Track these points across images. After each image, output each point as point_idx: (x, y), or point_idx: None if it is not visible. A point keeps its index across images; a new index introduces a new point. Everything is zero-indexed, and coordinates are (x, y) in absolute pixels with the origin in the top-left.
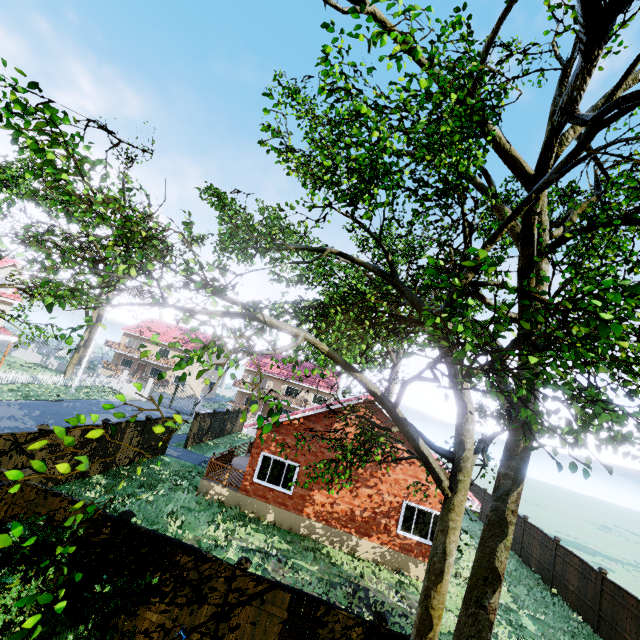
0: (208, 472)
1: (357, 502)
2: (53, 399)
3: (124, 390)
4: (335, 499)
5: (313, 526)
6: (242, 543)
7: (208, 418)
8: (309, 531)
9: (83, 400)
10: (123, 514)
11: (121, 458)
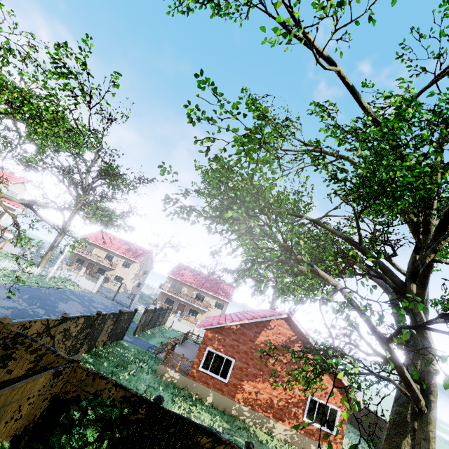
0: (164, 359)
1: (275, 393)
2: (34, 285)
3: (80, 282)
4: (259, 389)
5: (241, 409)
6: (198, 420)
7: (151, 313)
8: (238, 413)
9: (54, 288)
10: (157, 399)
11: (99, 341)
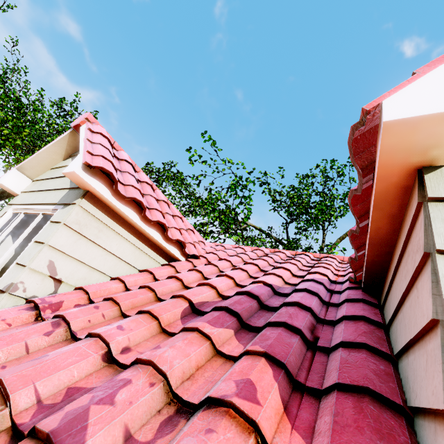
0: None
1: None
2: None
3: None
4: None
5: None
6: None
7: None
8: None
9: None
10: None
11: None
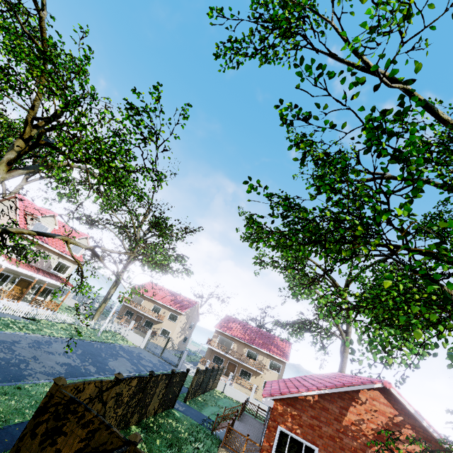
0: (224, 439)
1: None
2: (87, 339)
3: (129, 337)
4: None
5: None
6: None
7: (202, 374)
8: None
9: (105, 343)
10: None
11: (150, 409)
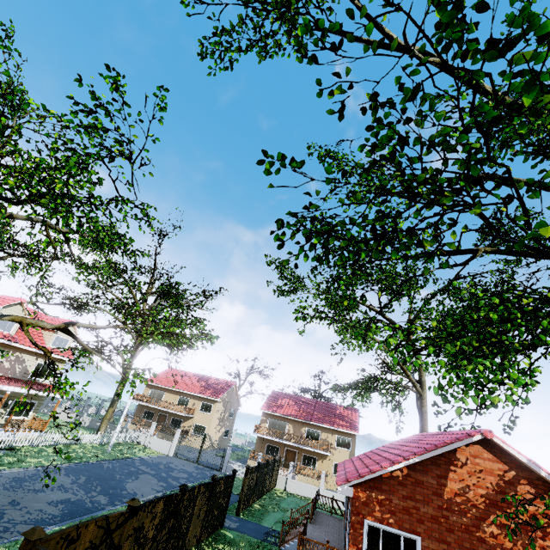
0: None
1: None
2: (93, 460)
3: (152, 445)
4: None
5: None
6: None
7: (254, 473)
8: None
9: (119, 459)
10: None
11: (190, 538)
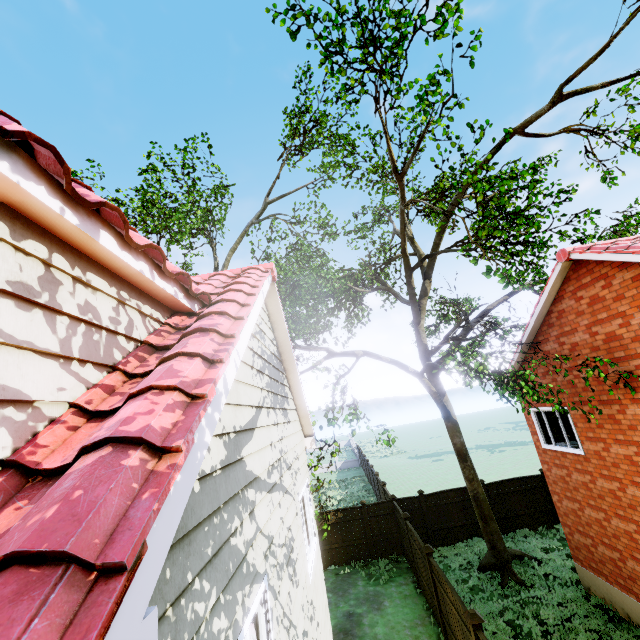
0: None
1: None
2: None
3: None
4: None
5: None
6: None
7: None
8: None
9: None
10: None
11: None
